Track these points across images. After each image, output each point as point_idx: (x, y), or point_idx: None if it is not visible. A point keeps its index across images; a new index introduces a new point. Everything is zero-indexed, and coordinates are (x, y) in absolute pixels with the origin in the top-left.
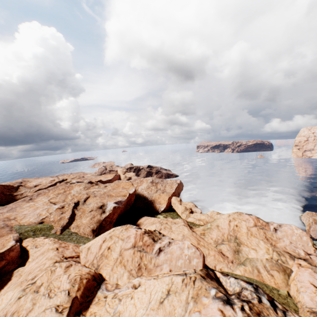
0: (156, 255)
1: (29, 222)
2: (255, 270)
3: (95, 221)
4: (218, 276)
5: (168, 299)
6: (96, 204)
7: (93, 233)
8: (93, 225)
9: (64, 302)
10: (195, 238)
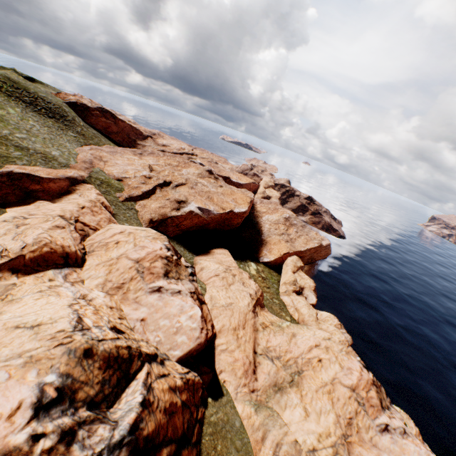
0: (149, 291)
1: (111, 172)
2: (260, 432)
3: (160, 213)
4: (138, 376)
5: (24, 331)
6: (178, 196)
7: (149, 223)
8: (156, 215)
9: (13, 251)
10: (241, 320)
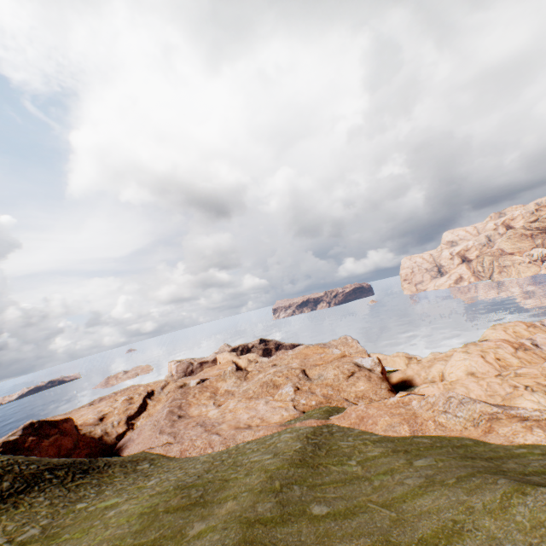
0: (540, 349)
1: (290, 415)
2: None
3: (379, 380)
4: None
5: None
6: (348, 365)
7: (393, 393)
8: (383, 384)
9: None
10: None
